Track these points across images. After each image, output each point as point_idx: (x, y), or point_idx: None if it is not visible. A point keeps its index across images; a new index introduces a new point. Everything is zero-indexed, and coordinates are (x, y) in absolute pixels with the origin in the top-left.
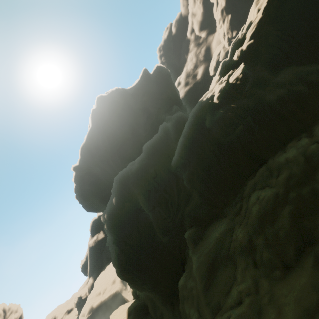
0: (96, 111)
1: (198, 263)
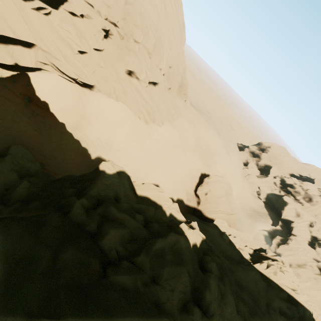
0: None
1: None
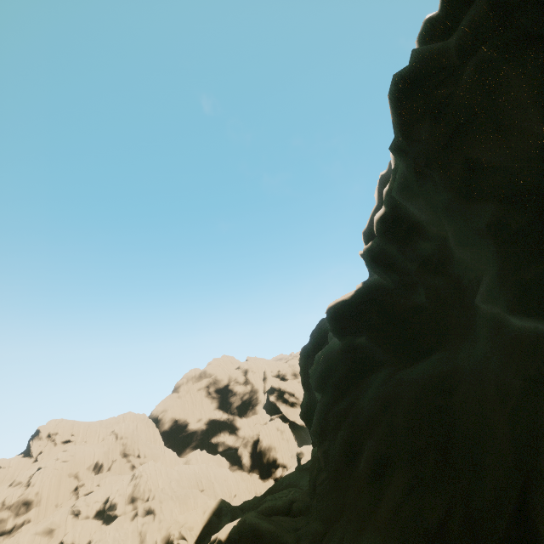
0: (385, 180)
1: (284, 479)
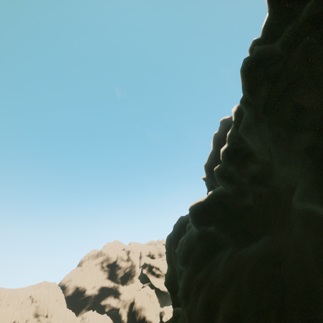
0: (217, 136)
1: None
